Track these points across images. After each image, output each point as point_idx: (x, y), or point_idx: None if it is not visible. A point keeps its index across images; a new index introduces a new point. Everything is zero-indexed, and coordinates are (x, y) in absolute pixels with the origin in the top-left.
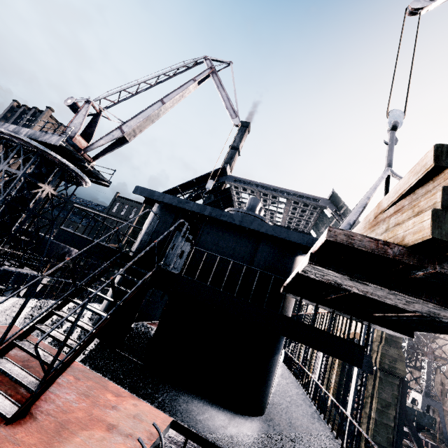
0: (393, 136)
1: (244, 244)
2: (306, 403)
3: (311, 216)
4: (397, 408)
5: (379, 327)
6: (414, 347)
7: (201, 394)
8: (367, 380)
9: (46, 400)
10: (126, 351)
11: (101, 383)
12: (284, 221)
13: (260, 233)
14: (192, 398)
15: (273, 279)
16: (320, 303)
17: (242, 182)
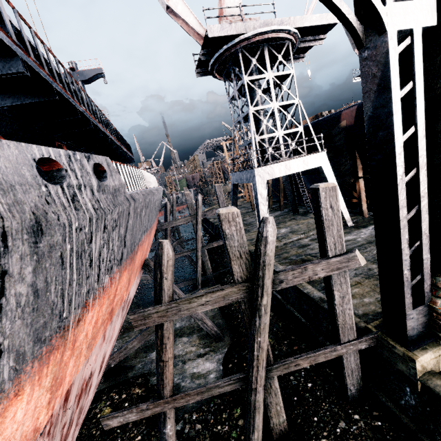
0: None
1: None
2: None
3: None
4: None
5: None
6: None
7: None
8: None
9: None
10: None
11: None
12: None
13: None
14: None
15: None
16: None
17: None
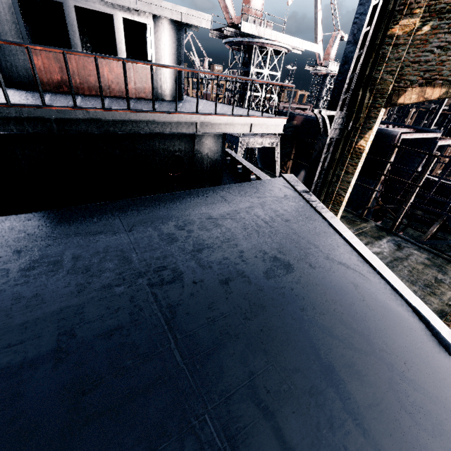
0: None
1: None
2: None
3: None
4: None
5: None
6: None
7: None
8: None
9: None
10: None
11: None
12: None
13: None
14: None
15: None
16: None
17: None
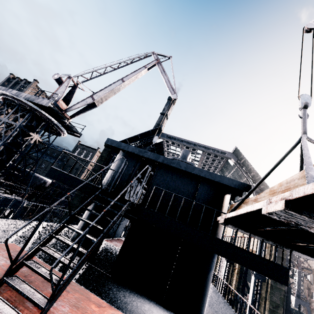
0: (305, 112)
1: (187, 184)
2: (227, 307)
3: (219, 164)
4: (283, 308)
5: (297, 253)
6: (287, 260)
7: (157, 302)
8: (261, 286)
9: (48, 313)
10: (96, 264)
11: (85, 295)
12: (199, 166)
13: (199, 177)
14: (151, 306)
15: (215, 213)
16: (253, 233)
17: (172, 138)
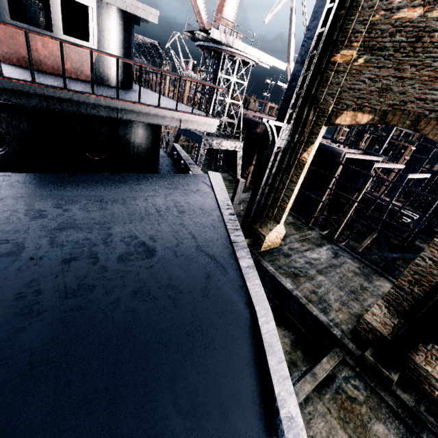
0: None
1: None
2: None
3: None
4: None
5: None
6: None
7: None
8: None
9: None
10: None
11: None
12: None
13: None
14: None
15: None
16: None
17: None
